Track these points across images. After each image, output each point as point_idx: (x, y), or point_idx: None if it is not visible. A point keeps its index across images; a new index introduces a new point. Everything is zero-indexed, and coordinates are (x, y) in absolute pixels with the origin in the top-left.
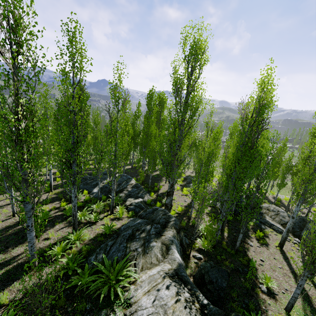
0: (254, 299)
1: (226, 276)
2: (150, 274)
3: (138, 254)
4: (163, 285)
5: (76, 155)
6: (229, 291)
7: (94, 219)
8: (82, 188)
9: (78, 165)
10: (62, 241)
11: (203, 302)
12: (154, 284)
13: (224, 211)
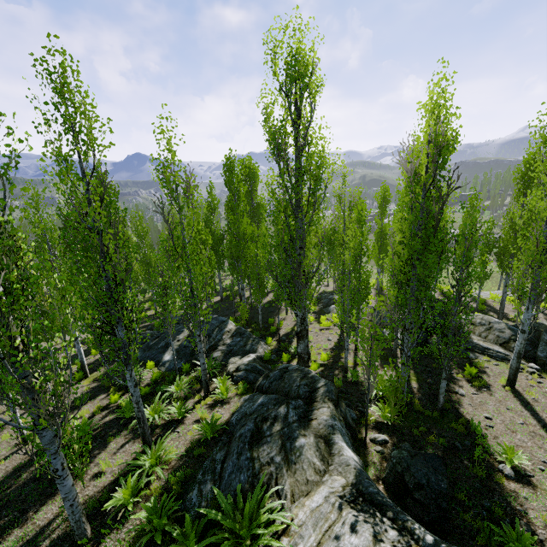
0: (498, 495)
1: (441, 467)
2: (312, 507)
3: (277, 468)
4: (343, 526)
5: (119, 310)
6: (451, 492)
7: (177, 414)
8: (143, 358)
9: (128, 326)
10: (130, 476)
11: (425, 541)
12: (326, 527)
13: (408, 348)
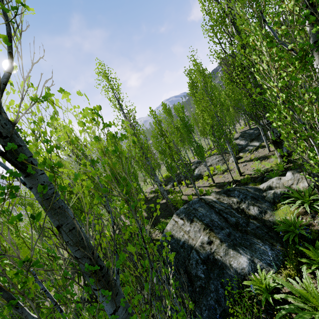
0: None
1: None
2: None
3: None
4: None
5: None
6: None
7: None
8: (212, 315)
9: None
10: None
11: None
12: None
13: None
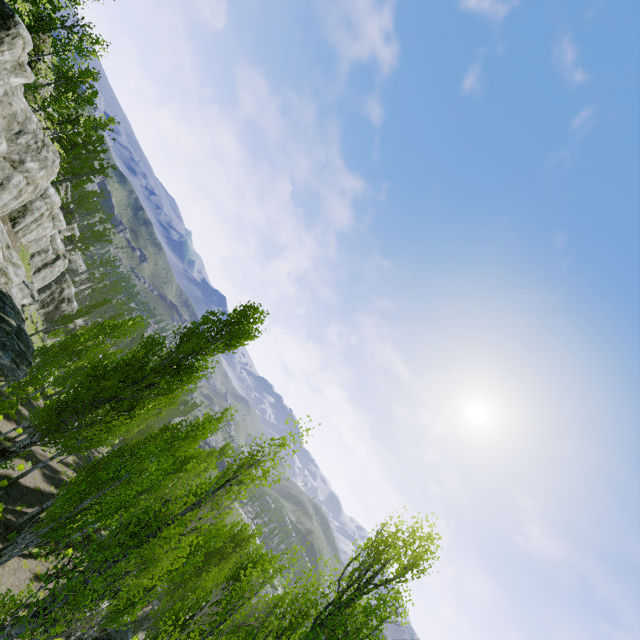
0: None
1: None
2: None
3: None
4: None
5: None
6: None
7: None
8: None
9: None
10: None
11: None
12: None
13: None
